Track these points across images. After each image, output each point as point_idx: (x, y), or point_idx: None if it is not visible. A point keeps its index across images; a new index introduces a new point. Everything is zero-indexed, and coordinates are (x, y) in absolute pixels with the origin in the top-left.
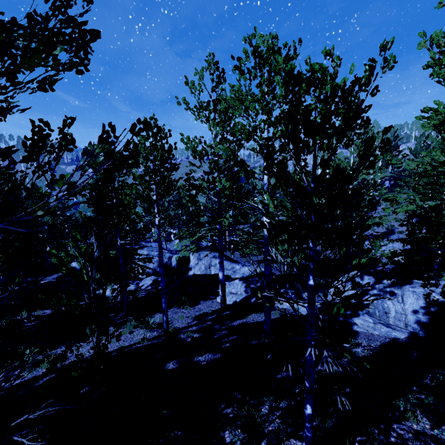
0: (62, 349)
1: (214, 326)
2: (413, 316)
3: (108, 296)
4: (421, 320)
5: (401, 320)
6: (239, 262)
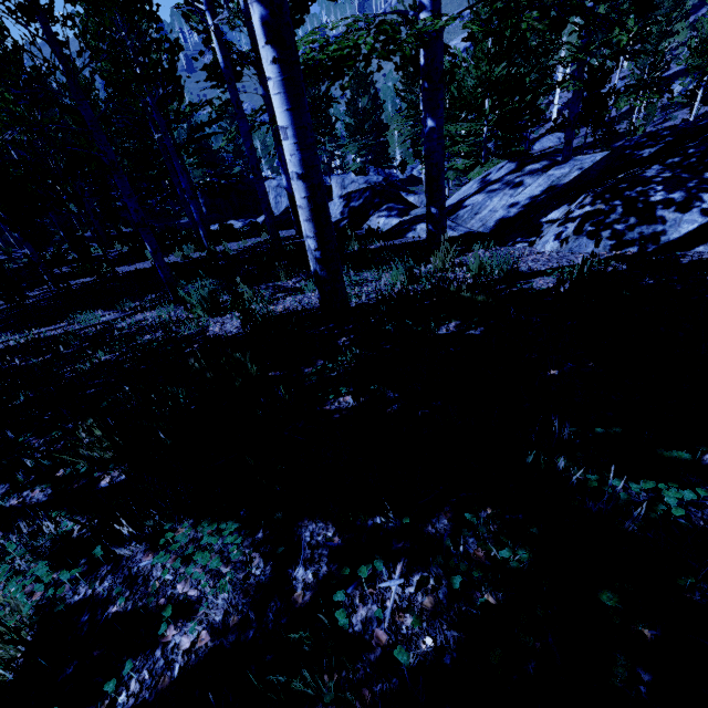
0: (123, 267)
1: (262, 246)
2: (504, 211)
3: None
4: (509, 215)
5: (484, 220)
6: (417, 194)
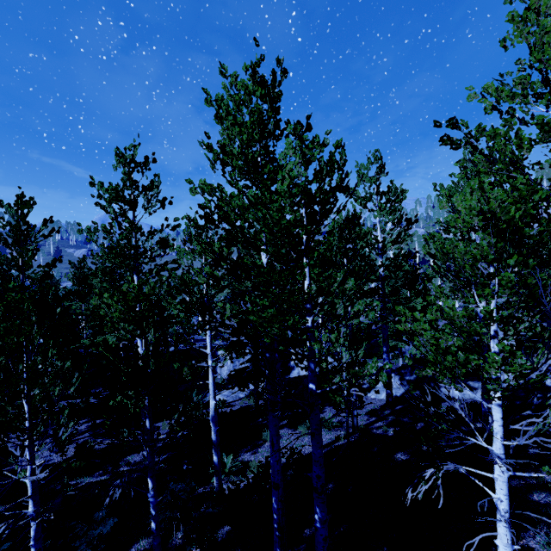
0: (246, 456)
1: (402, 420)
2: None
3: (227, 402)
4: None
5: None
6: None
